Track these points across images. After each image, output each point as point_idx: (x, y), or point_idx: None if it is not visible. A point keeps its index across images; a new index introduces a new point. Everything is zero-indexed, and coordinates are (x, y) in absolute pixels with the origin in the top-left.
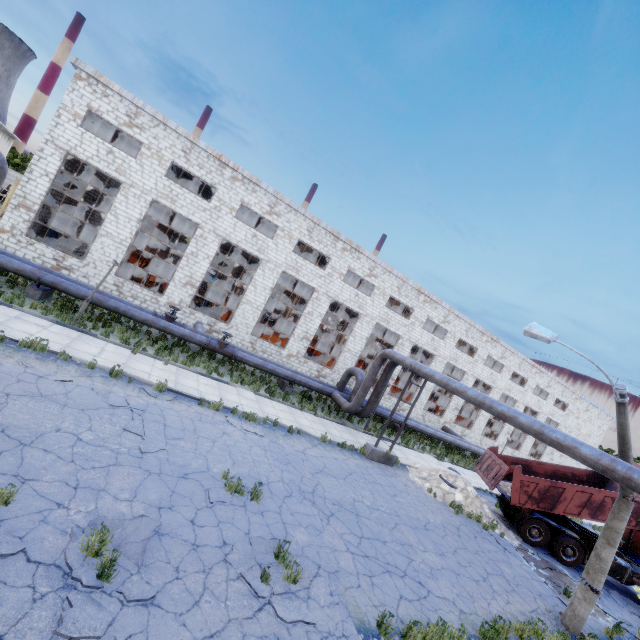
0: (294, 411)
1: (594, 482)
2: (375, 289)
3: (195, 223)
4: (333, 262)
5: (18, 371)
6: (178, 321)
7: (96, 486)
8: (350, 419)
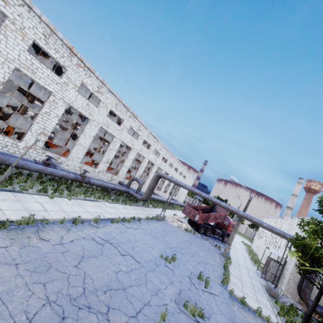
0: (124, 206)
1: (211, 209)
2: (139, 136)
3: (49, 91)
4: (124, 122)
5: (50, 247)
6: (33, 158)
7: (157, 289)
8: (136, 202)
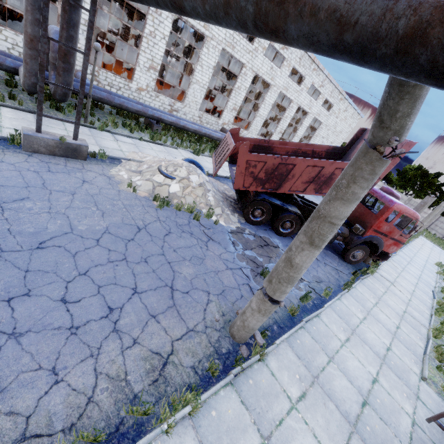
0: None
1: (331, 158)
2: None
3: None
4: None
5: None
6: None
7: None
8: (60, 109)
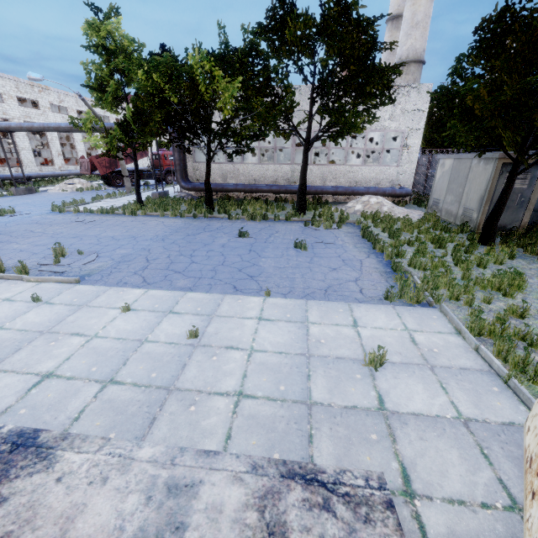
0: None
1: None
2: None
3: None
4: None
5: None
6: None
7: None
8: None
